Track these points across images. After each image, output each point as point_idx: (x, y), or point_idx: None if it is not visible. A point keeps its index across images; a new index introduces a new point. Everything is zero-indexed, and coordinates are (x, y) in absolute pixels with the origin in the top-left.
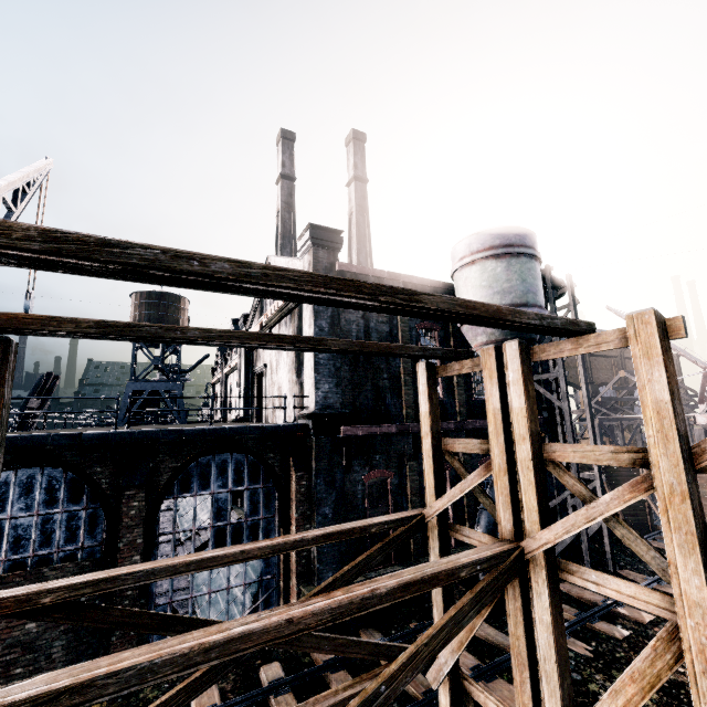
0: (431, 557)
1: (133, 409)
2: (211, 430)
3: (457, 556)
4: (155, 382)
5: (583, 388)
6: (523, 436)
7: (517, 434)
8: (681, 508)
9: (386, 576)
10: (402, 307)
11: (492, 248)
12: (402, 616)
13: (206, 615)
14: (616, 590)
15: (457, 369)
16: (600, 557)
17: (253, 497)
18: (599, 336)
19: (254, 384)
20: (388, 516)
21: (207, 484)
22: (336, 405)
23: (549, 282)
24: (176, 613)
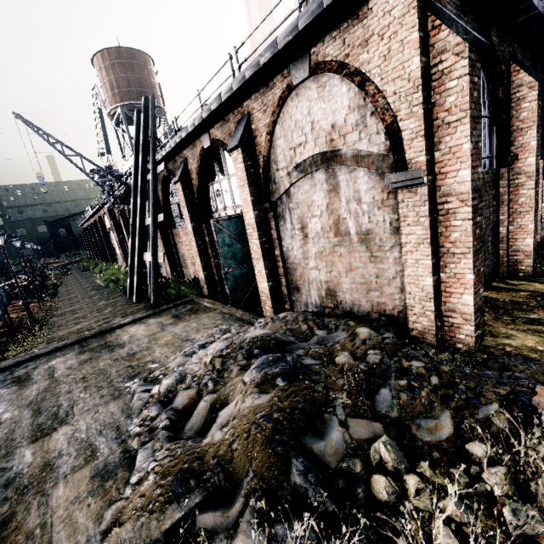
0: None
1: None
2: None
3: None
4: None
5: None
6: None
7: None
8: None
9: None
10: None
11: None
12: None
13: None
14: None
15: None
16: None
17: None
18: None
19: None
20: None
21: None
22: None
23: None
24: None
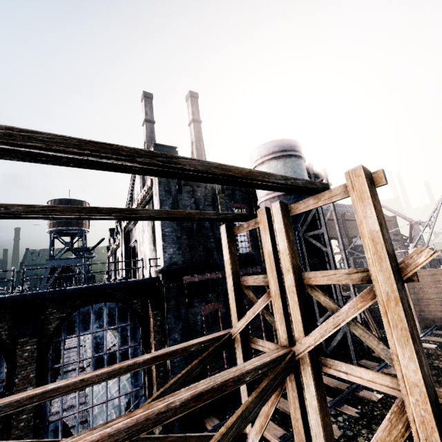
0: (238, 363)
1: (51, 279)
2: (87, 287)
3: (245, 364)
4: (67, 259)
5: (339, 238)
6: (287, 269)
7: (284, 268)
8: (395, 310)
9: (184, 389)
10: (163, 168)
11: (273, 152)
12: (233, 405)
13: (94, 423)
14: (360, 377)
15: (246, 227)
16: (360, 346)
17: (123, 332)
18: (330, 191)
19: (131, 254)
20: (205, 337)
21: (87, 326)
22: (179, 263)
23: (312, 173)
24: (66, 426)
